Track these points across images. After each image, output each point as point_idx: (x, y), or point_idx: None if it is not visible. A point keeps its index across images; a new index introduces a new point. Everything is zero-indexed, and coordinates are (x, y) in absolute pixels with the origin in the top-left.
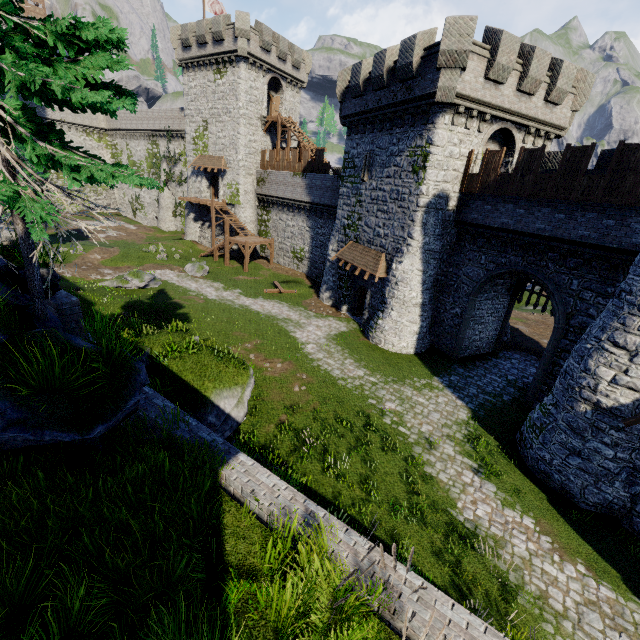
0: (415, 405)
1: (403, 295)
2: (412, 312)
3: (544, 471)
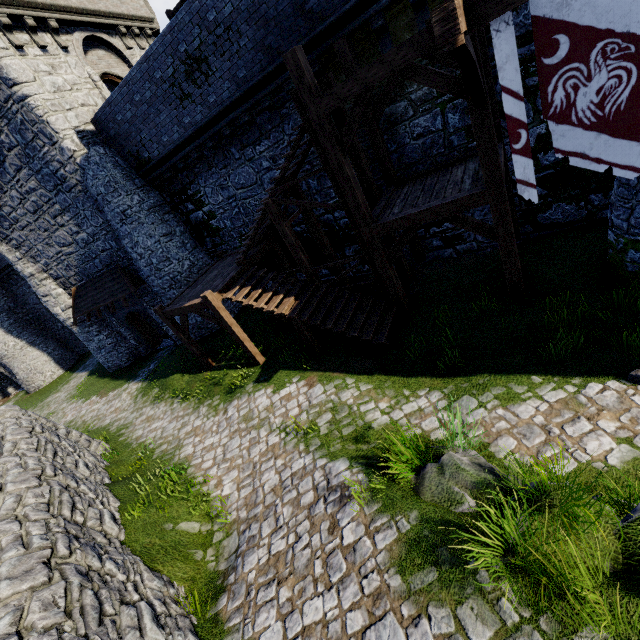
0: (51, 402)
1: (5, 351)
2: (27, 353)
3: (108, 367)
